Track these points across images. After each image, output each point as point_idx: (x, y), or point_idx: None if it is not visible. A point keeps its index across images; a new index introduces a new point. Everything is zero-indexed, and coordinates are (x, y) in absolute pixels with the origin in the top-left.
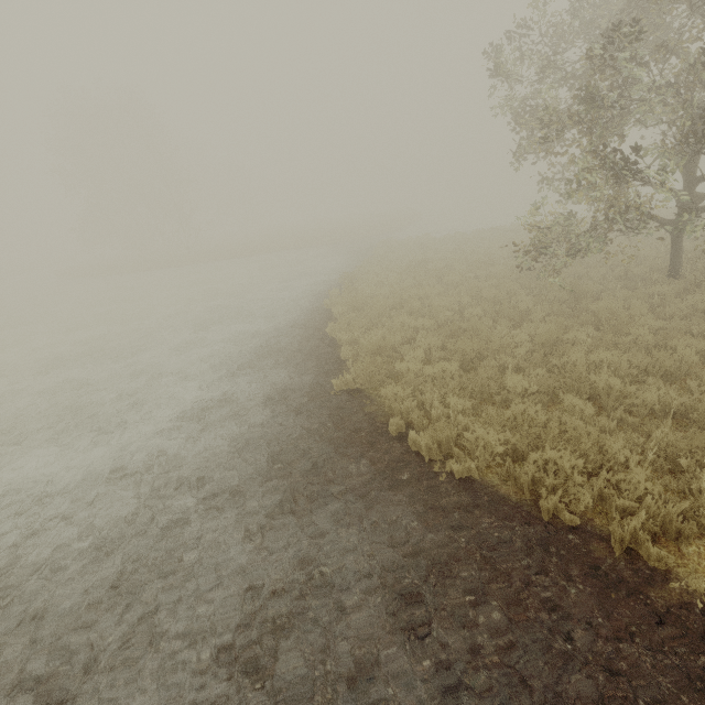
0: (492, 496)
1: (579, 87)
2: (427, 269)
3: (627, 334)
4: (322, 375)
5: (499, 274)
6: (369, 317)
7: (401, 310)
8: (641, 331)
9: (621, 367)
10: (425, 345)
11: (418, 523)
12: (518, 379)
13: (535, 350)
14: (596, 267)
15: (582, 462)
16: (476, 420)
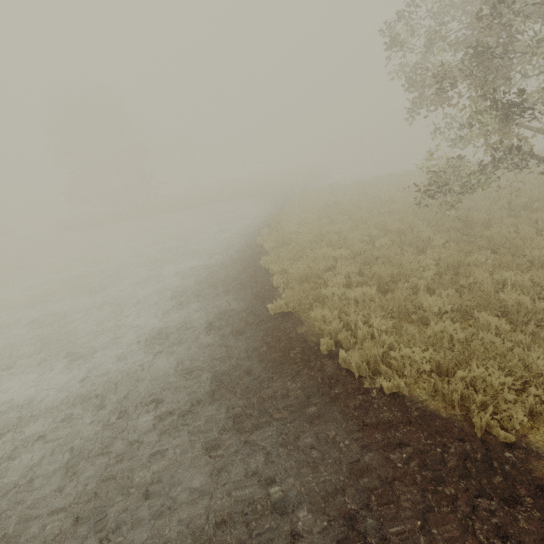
0: (423, 411)
1: (467, 47)
2: (339, 209)
3: (521, 255)
4: (258, 300)
5: (399, 210)
6: (295, 250)
7: (321, 243)
8: (537, 252)
9: (525, 285)
10: (345, 272)
11: (355, 441)
12: (432, 299)
13: (444, 273)
14: (481, 200)
15: (511, 379)
16: (399, 338)
